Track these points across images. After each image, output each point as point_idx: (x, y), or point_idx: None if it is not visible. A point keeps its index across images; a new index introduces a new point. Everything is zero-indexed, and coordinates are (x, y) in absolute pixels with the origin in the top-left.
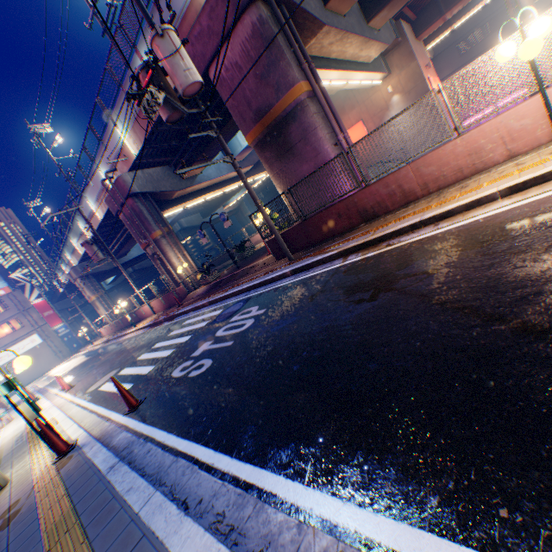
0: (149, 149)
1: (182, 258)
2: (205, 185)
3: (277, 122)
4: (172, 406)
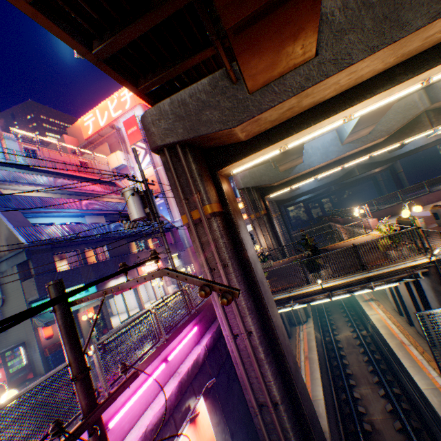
0: None
1: (262, 237)
2: (309, 170)
3: None
4: None
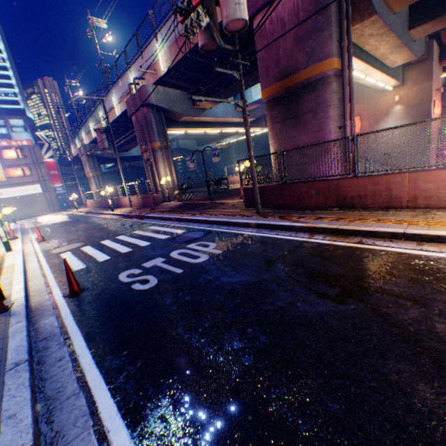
0: (176, 72)
1: (168, 172)
2: (210, 120)
3: (296, 87)
4: (104, 314)
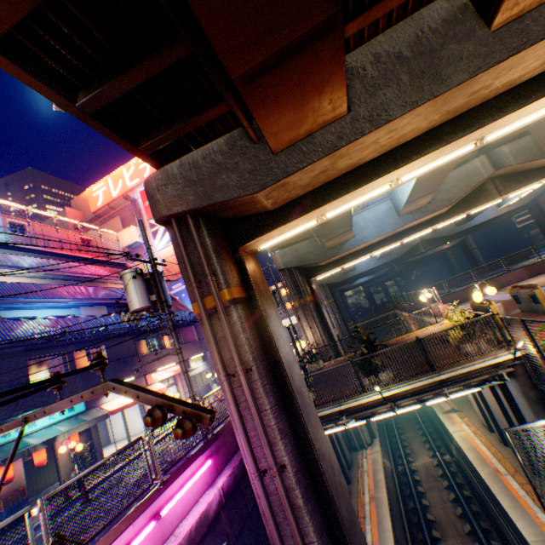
0: None
1: (309, 330)
2: (363, 246)
3: None
4: None
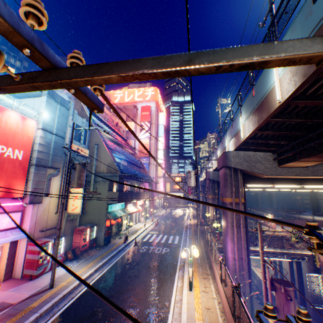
0: None
1: (212, 210)
2: None
3: (223, 201)
4: (131, 251)
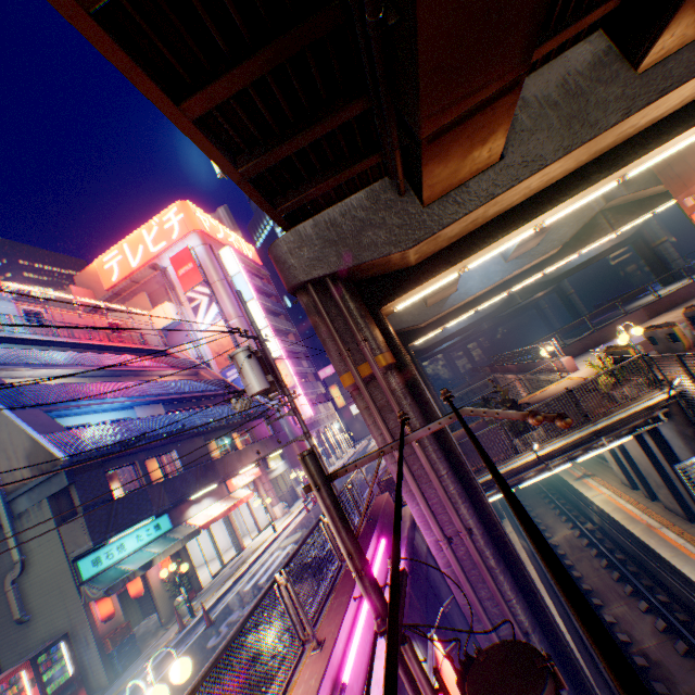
0: None
1: None
2: (467, 300)
3: None
4: None
